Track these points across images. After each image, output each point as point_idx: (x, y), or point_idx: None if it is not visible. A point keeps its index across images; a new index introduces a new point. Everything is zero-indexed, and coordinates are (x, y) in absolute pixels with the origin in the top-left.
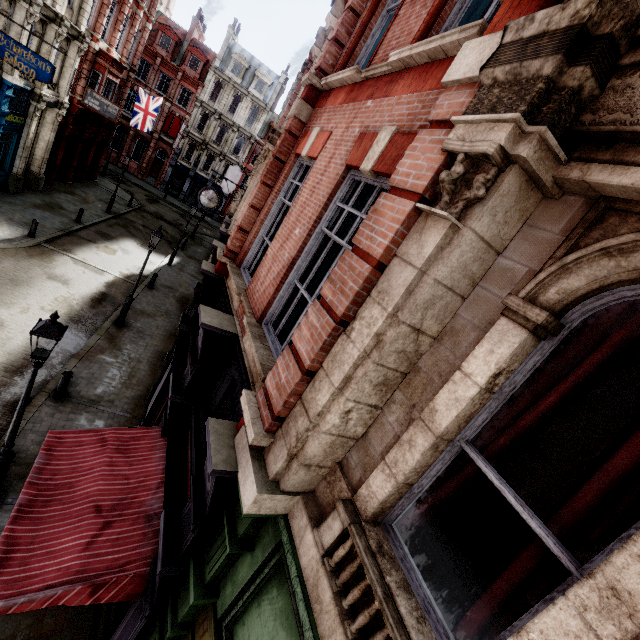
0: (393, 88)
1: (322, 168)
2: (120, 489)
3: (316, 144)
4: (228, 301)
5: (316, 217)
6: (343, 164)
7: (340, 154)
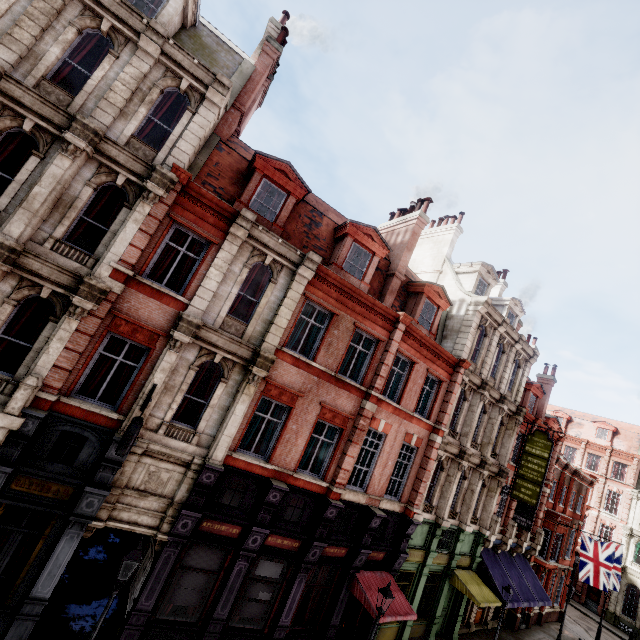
0: (412, 421)
1: (393, 440)
2: (380, 586)
3: (386, 428)
4: (358, 504)
5: (397, 457)
6: (402, 440)
7: (400, 436)
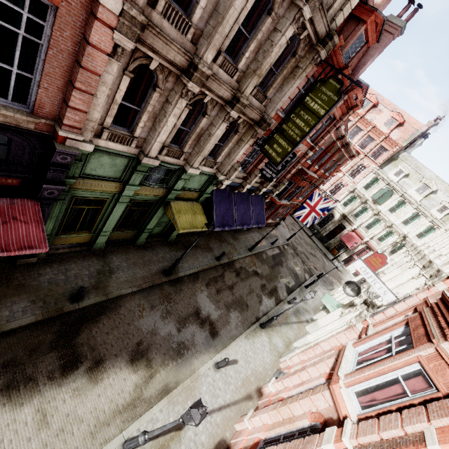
0: None
1: None
2: None
3: None
4: None
5: None
6: None
7: None
